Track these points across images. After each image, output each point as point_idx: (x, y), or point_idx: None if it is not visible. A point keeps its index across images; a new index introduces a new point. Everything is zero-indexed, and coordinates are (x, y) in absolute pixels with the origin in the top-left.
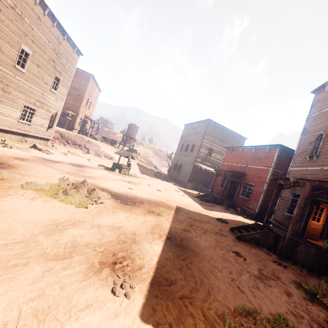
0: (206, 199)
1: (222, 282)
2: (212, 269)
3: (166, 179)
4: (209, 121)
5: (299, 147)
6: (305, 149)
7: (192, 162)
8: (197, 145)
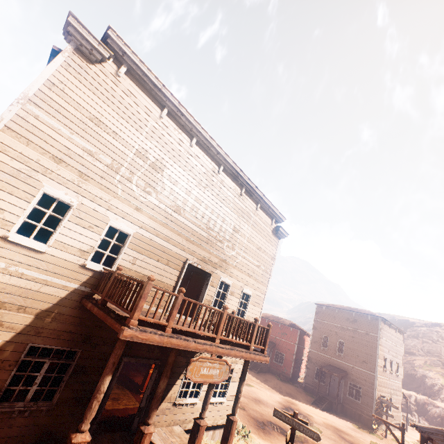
0: (259, 370)
1: (359, 438)
2: (353, 435)
3: None
4: None
5: (313, 336)
6: (318, 340)
7: None
8: None
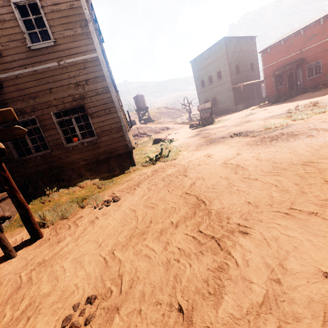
0: (284, 99)
1: None
2: None
3: (215, 116)
4: (224, 40)
5: None
6: None
7: (229, 87)
8: (223, 70)
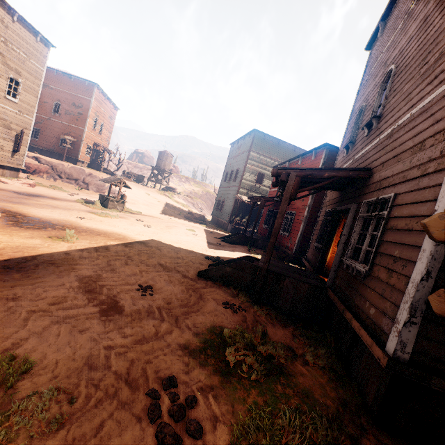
0: (231, 239)
1: None
2: (19, 296)
3: (200, 221)
4: (255, 133)
5: (343, 140)
6: (347, 139)
7: (235, 195)
8: (240, 170)
